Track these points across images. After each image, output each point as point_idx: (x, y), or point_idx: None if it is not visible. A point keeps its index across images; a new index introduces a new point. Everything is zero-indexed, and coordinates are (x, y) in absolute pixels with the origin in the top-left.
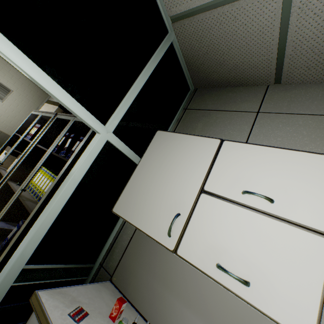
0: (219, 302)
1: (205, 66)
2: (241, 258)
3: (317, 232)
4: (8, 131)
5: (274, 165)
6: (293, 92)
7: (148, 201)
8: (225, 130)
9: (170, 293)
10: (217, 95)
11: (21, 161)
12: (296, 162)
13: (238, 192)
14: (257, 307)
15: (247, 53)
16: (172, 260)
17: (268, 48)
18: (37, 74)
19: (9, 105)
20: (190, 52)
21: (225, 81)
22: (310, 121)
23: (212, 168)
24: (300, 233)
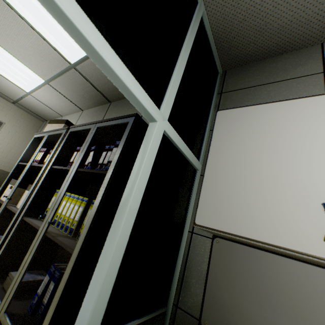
0: None
1: (240, 38)
2: None
3: None
4: (5, 167)
5: None
6: None
7: (253, 198)
8: None
9: None
10: (256, 70)
11: (36, 189)
12: None
13: None
14: None
15: (299, 6)
16: (291, 279)
17: None
18: (84, 24)
19: (3, 138)
20: (221, 25)
21: (263, 52)
22: None
23: None
24: None
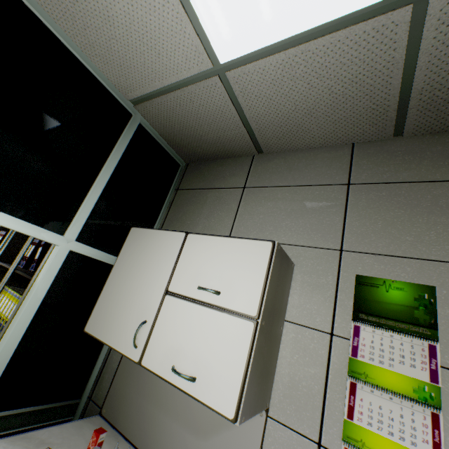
0: (207, 408)
1: (186, 142)
2: (191, 356)
3: (247, 317)
4: None
5: (224, 255)
6: (275, 162)
7: (119, 313)
8: (214, 211)
9: (161, 411)
10: (208, 170)
11: None
12: (240, 250)
13: (195, 288)
14: (200, 399)
15: (219, 129)
16: None
17: (234, 124)
18: None
19: None
20: (164, 130)
21: (212, 154)
22: (287, 193)
23: (177, 266)
24: (235, 320)
